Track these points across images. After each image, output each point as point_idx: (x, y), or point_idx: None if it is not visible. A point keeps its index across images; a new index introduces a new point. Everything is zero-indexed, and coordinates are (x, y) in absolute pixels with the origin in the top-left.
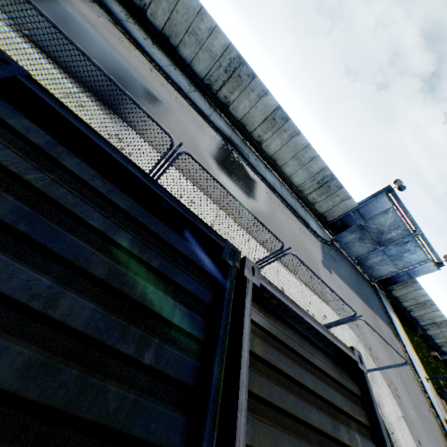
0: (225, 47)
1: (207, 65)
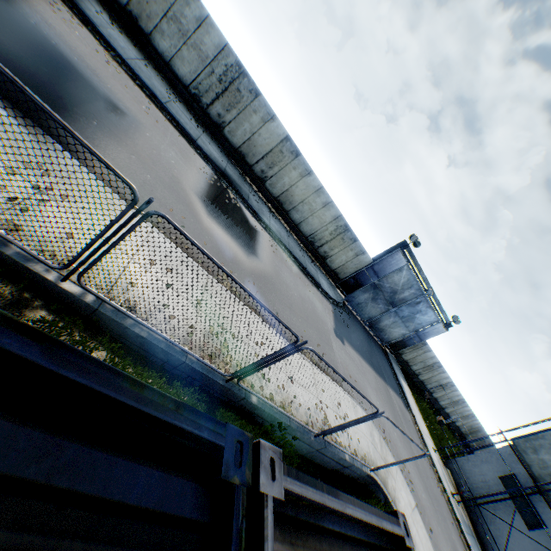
0: (219, 48)
1: (195, 68)
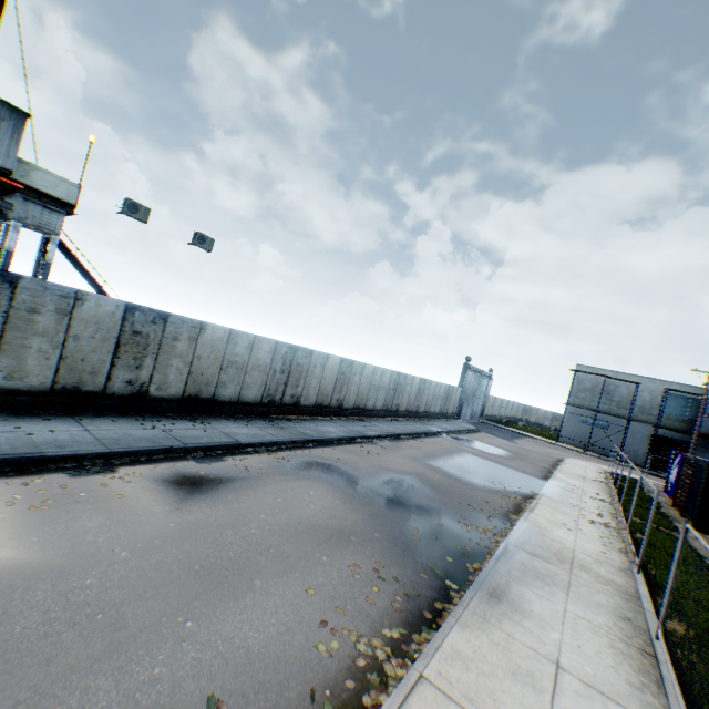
0: (390, 376)
1: (383, 397)
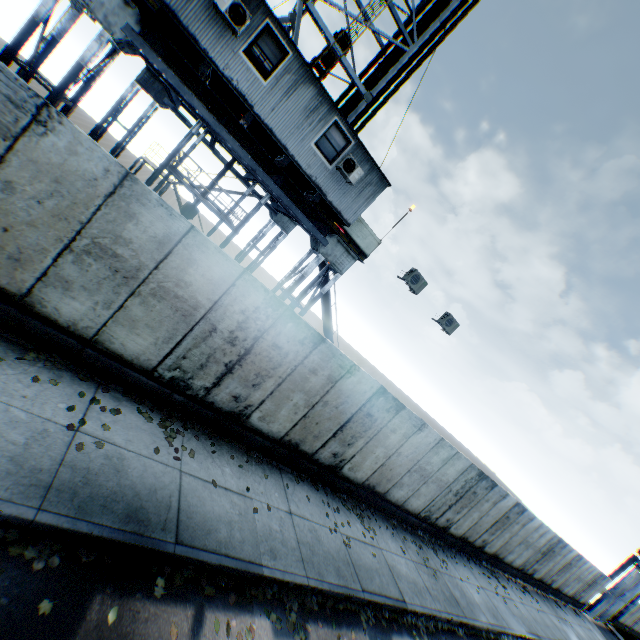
0: (548, 538)
1: (527, 555)
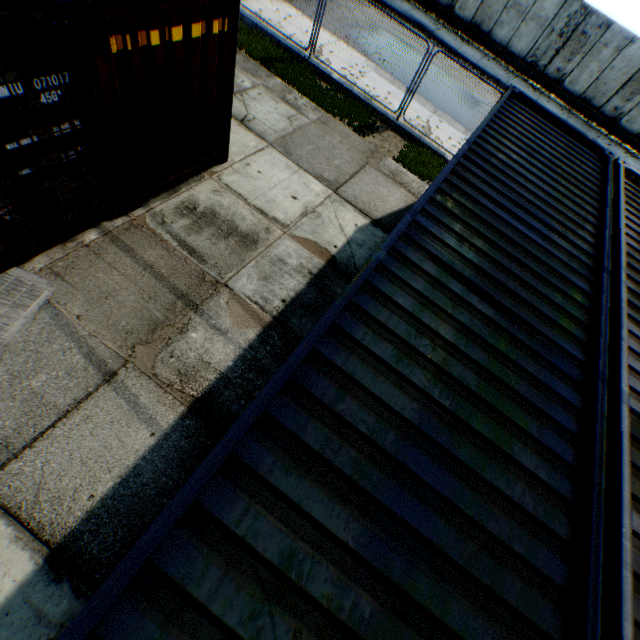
0: (560, 4)
1: (531, 38)
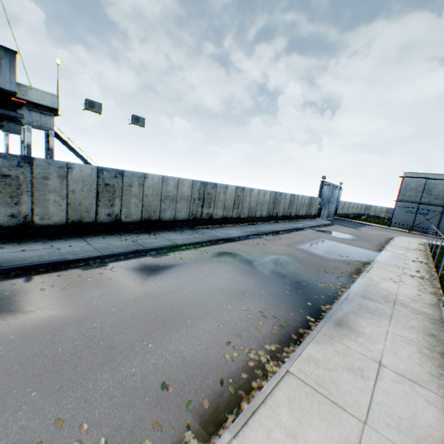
0: (270, 195)
1: (266, 208)
